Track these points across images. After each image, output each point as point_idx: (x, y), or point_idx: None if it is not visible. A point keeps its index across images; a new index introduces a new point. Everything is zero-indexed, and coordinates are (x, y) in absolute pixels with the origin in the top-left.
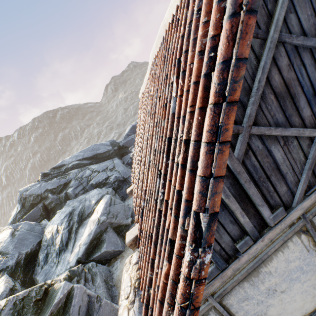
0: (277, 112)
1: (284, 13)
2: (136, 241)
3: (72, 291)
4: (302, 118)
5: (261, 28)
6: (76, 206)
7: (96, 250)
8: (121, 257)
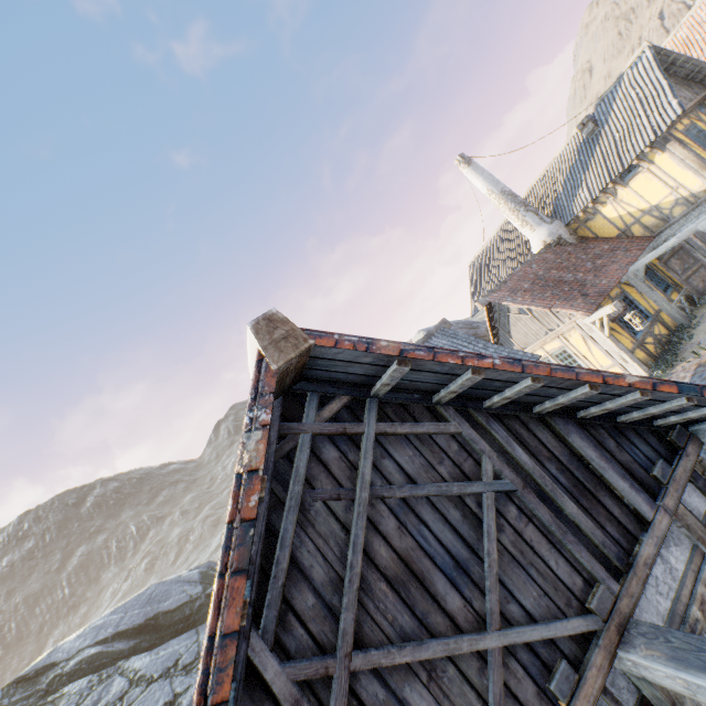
0: (399, 612)
1: (371, 463)
2: None
3: None
4: (450, 614)
5: (344, 485)
6: None
7: None
8: None
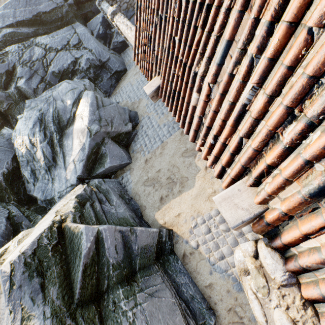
0: None
1: None
2: (250, 221)
3: (99, 235)
4: None
5: None
6: (44, 109)
7: (98, 166)
8: (130, 170)
